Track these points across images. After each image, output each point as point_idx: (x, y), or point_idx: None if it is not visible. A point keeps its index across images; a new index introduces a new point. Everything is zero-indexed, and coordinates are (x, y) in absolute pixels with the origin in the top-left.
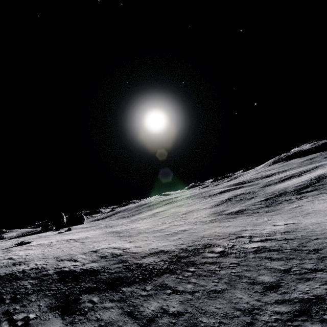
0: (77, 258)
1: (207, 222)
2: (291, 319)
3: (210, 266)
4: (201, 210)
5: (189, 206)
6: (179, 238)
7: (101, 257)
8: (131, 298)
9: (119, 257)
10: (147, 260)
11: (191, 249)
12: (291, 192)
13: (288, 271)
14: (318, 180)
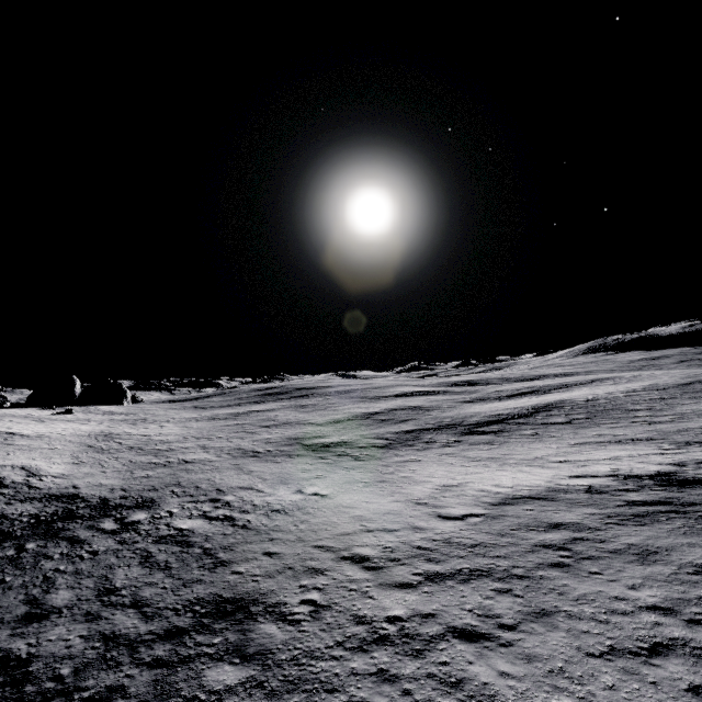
0: None
1: (247, 454)
2: None
3: (61, 547)
4: (298, 426)
5: (310, 411)
6: (147, 476)
7: None
8: None
9: None
10: (19, 508)
11: (112, 504)
12: (464, 426)
13: (113, 592)
14: (534, 412)
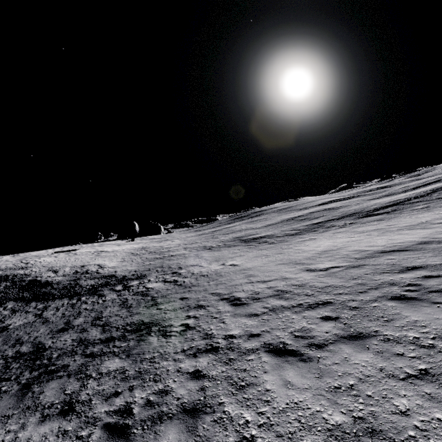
0: (61, 271)
1: (205, 249)
2: (9, 358)
3: (94, 298)
4: (244, 231)
5: (256, 222)
6: (149, 264)
7: (75, 272)
8: (20, 311)
9: (83, 275)
10: (88, 282)
11: (126, 278)
12: (363, 213)
13: (99, 319)
14: (431, 192)
